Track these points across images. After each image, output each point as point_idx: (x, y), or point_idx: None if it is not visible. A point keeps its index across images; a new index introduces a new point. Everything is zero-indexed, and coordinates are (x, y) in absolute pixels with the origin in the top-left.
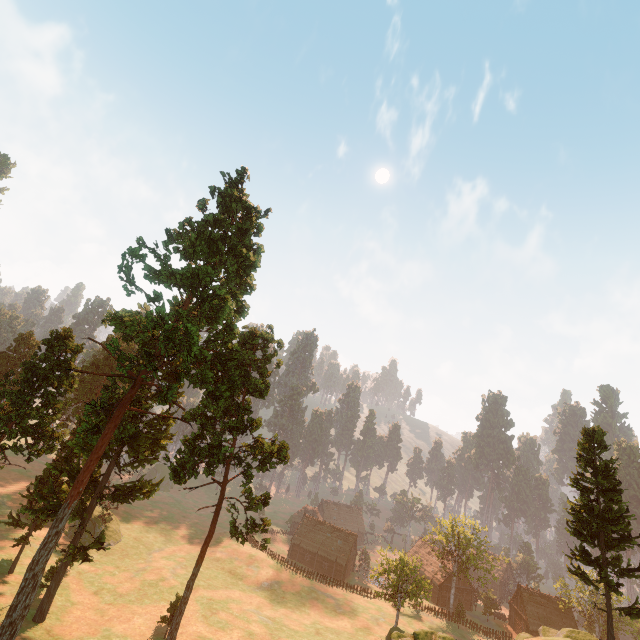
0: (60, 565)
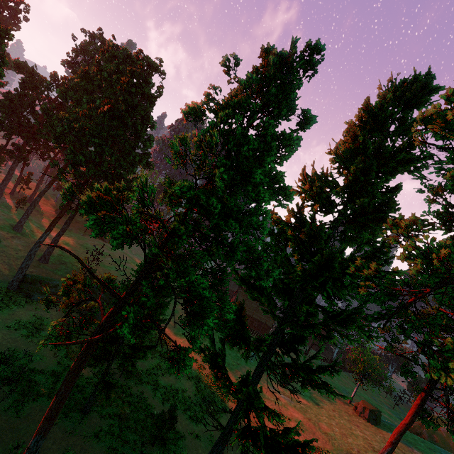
0: (218, 449)
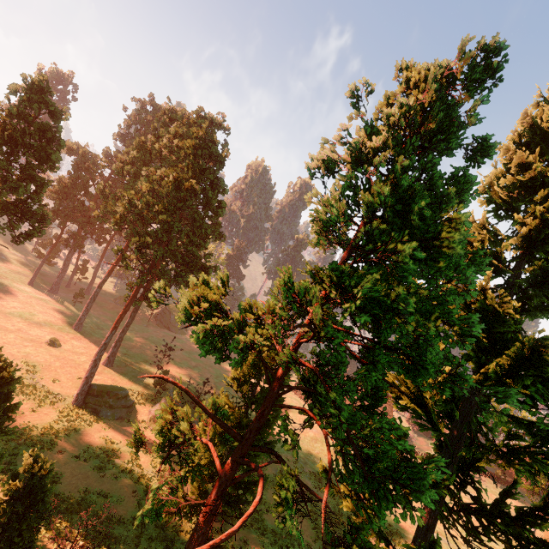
0: None
